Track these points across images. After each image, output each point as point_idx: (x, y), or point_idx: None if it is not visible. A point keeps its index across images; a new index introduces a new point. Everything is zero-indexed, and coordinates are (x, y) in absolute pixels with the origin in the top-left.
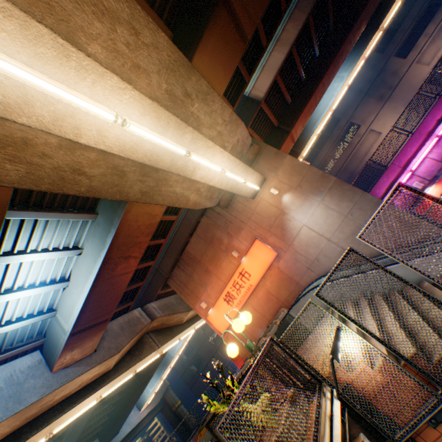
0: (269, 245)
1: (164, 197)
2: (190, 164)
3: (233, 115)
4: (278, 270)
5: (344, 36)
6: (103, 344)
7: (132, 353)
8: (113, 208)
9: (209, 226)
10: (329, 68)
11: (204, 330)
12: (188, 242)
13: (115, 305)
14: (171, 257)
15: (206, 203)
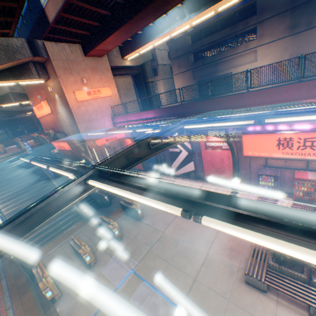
0: (51, 107)
1: None
2: None
3: None
4: (54, 118)
5: (141, 8)
6: None
7: None
8: None
9: None
10: (126, 26)
11: None
12: None
13: None
14: None
15: None
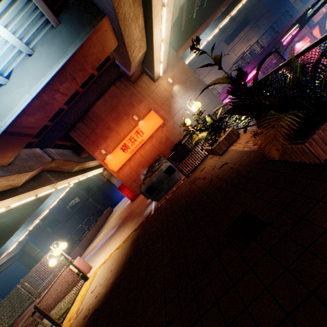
0: (159, 116)
1: (128, 34)
2: (159, 15)
3: (179, 2)
4: (162, 133)
5: (221, 4)
6: (15, 163)
7: (36, 181)
8: (81, 23)
9: (117, 94)
10: (208, 19)
11: (65, 200)
12: (92, 105)
13: (44, 124)
14: (76, 113)
15: (134, 66)
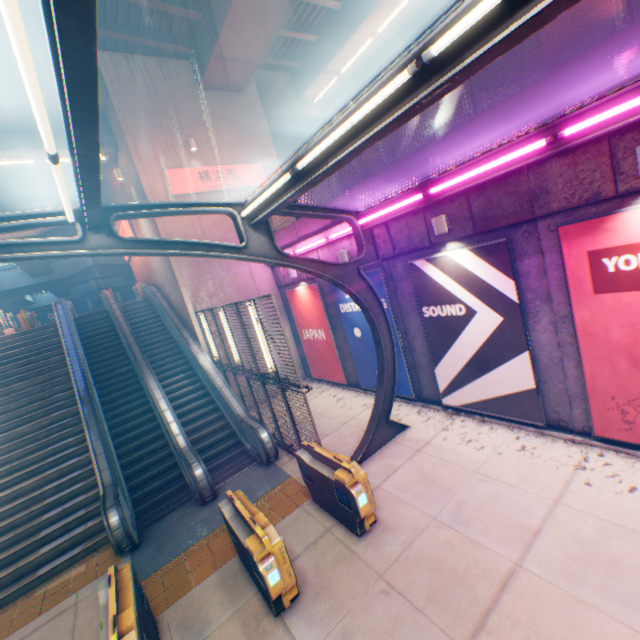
0: (134, 226)
1: None
2: None
3: None
4: None
5: None
6: None
7: (66, 231)
8: None
9: None
10: None
11: None
12: None
13: None
14: None
15: None
